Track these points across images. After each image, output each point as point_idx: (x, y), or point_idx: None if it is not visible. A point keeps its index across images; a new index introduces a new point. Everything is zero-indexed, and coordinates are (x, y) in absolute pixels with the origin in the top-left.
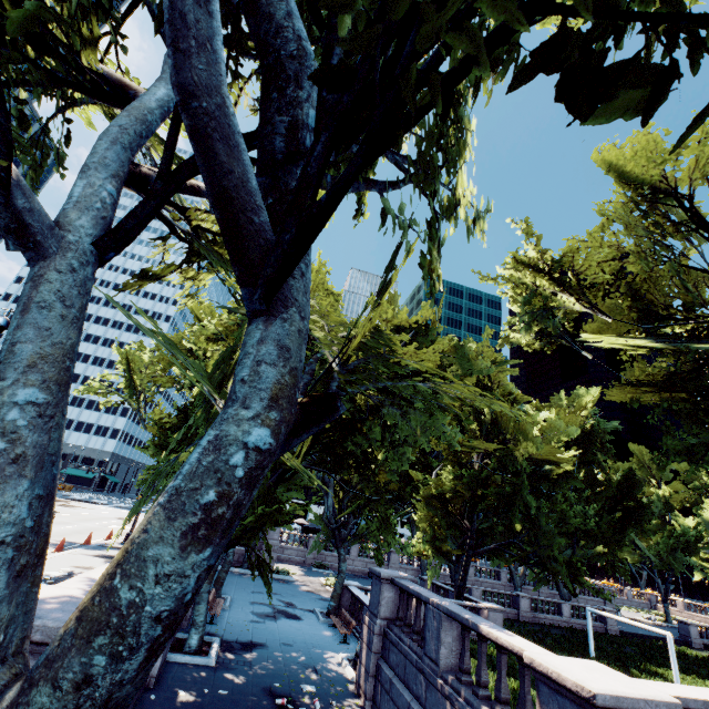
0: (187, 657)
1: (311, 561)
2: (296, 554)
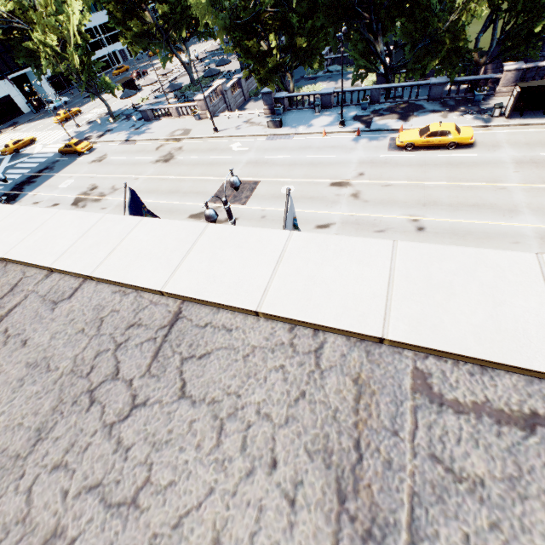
0: None
1: (247, 95)
2: (240, 97)
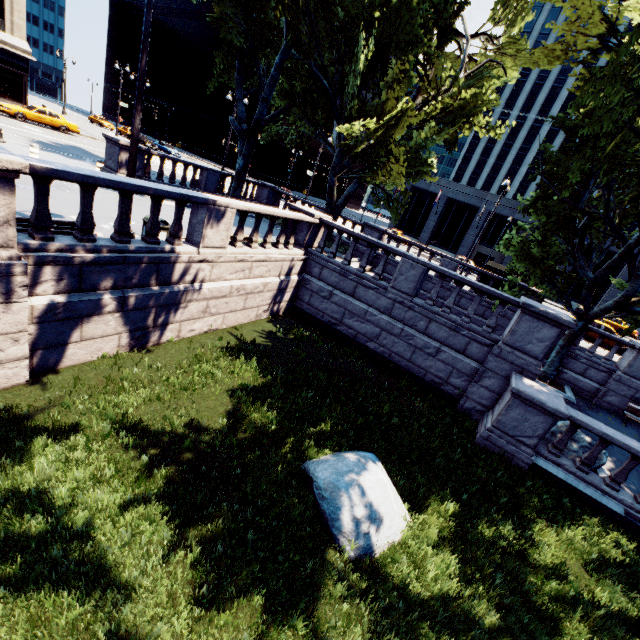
0: None
1: None
2: None
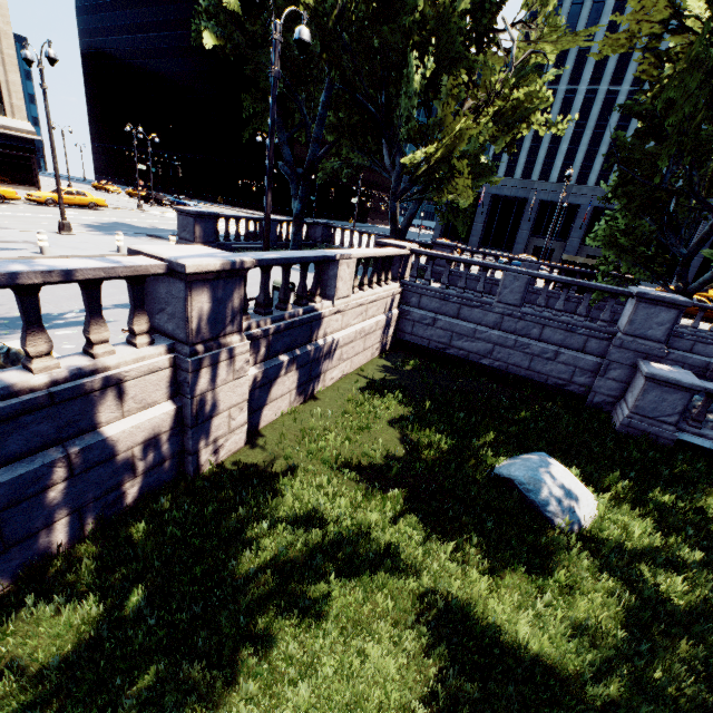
0: None
1: None
2: None
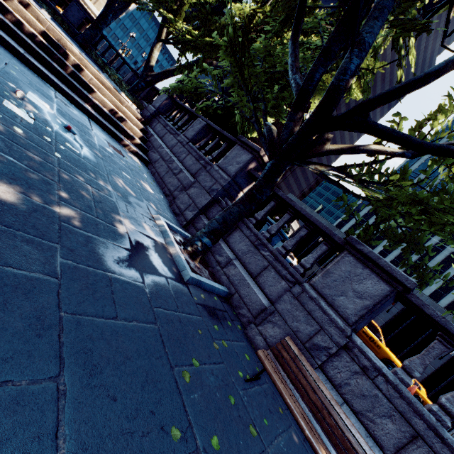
0: (180, 229)
1: None
2: None
